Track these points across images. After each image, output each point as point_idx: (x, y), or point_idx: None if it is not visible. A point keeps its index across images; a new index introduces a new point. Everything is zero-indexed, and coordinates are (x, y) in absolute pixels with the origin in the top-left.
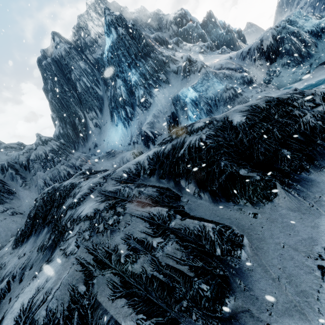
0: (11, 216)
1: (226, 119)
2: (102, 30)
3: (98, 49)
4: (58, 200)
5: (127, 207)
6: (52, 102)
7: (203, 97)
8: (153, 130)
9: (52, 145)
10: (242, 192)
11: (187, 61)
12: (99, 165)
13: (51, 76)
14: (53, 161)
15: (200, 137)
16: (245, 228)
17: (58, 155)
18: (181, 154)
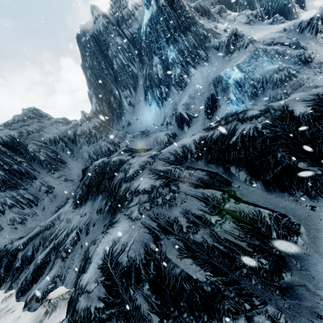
0: (65, 181)
1: (285, 108)
2: (139, 1)
3: (134, 23)
4: (109, 173)
5: (180, 187)
6: (90, 79)
7: (248, 78)
8: (188, 111)
9: (94, 122)
10: (300, 185)
11: (232, 35)
12: (134, 144)
13: (89, 53)
14: (96, 137)
15: (255, 126)
16: (301, 218)
17: (99, 131)
18: (233, 142)
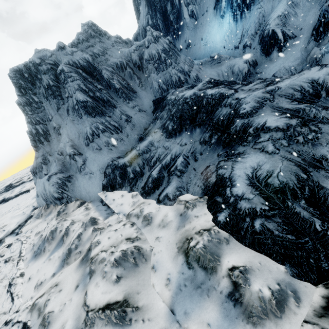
0: (139, 112)
1: None
2: None
3: None
4: (206, 107)
5: (322, 128)
6: None
7: None
8: (284, 29)
9: (162, 44)
10: None
11: None
12: (203, 73)
13: None
14: (165, 63)
15: None
16: None
17: (169, 56)
18: None
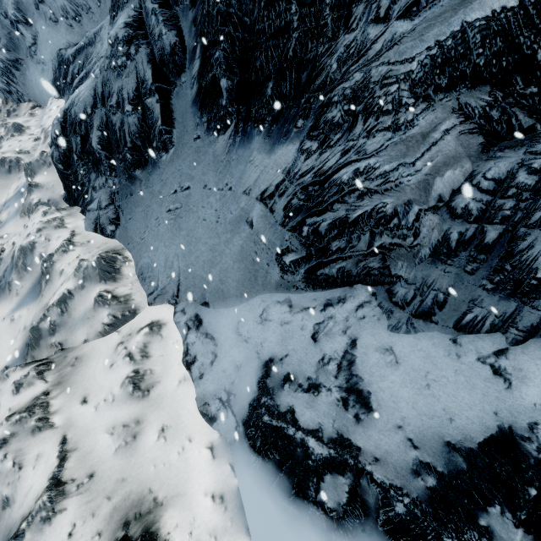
0: None
1: None
2: None
3: None
4: None
5: (139, 52)
6: None
7: None
8: None
9: None
10: (210, 110)
11: None
12: None
13: None
14: None
15: None
16: (182, 142)
17: None
18: None
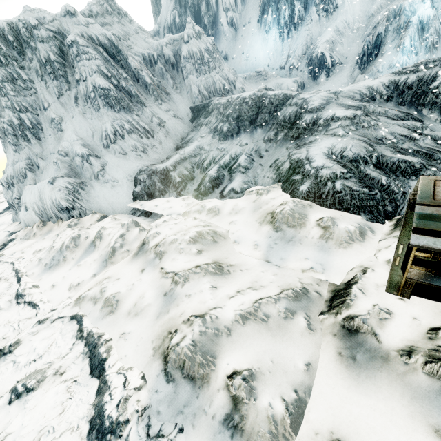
0: (174, 118)
1: None
2: None
3: None
4: (269, 108)
5: (380, 118)
6: None
7: (437, 19)
8: (332, 54)
9: (206, 43)
10: None
11: None
12: (248, 87)
13: None
14: (208, 65)
15: None
16: None
17: (213, 58)
18: (434, 86)
